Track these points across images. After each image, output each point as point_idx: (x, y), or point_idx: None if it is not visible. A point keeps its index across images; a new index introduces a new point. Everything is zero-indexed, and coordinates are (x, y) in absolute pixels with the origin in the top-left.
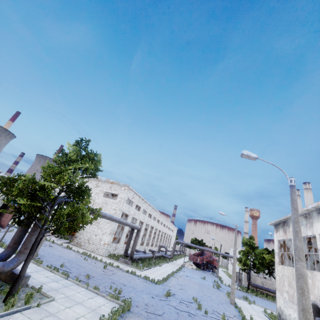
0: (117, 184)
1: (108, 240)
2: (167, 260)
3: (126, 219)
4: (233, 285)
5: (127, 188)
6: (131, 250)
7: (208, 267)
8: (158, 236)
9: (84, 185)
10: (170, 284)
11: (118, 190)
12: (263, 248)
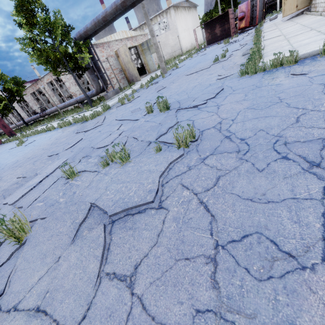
0: None
1: None
2: None
3: None
4: None
5: None
6: None
7: None
8: None
9: None
10: None
11: None
12: None
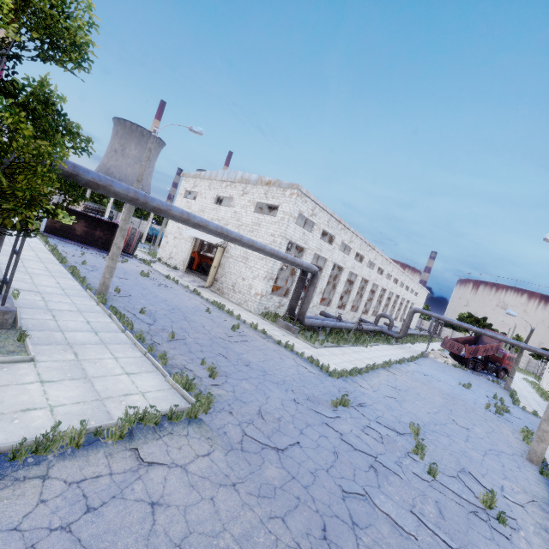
0: (276, 185)
1: (262, 289)
2: (389, 340)
3: (301, 257)
4: (547, 423)
5: (296, 192)
6: (299, 309)
7: (486, 368)
8: (380, 298)
9: (225, 194)
10: (368, 383)
11: (280, 197)
12: None
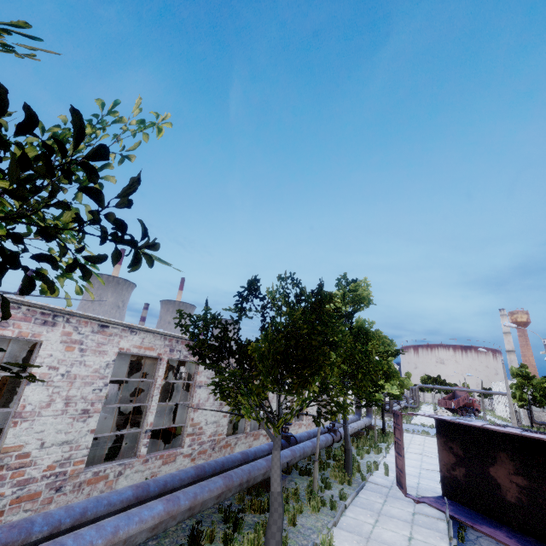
0: None
1: None
2: (415, 410)
3: None
4: (513, 420)
5: None
6: (390, 403)
7: (468, 412)
8: None
9: None
10: None
11: None
12: (542, 377)
